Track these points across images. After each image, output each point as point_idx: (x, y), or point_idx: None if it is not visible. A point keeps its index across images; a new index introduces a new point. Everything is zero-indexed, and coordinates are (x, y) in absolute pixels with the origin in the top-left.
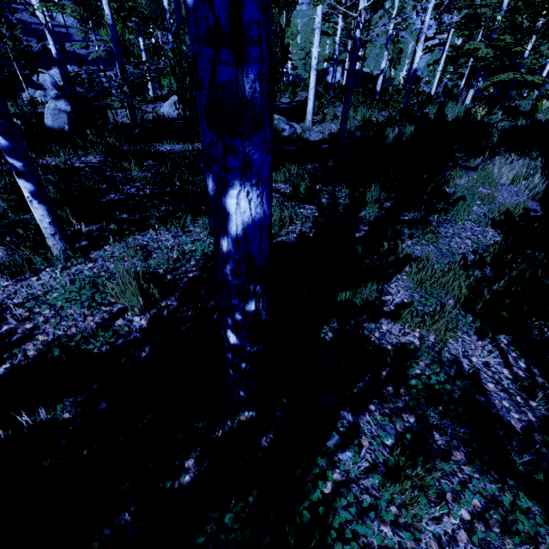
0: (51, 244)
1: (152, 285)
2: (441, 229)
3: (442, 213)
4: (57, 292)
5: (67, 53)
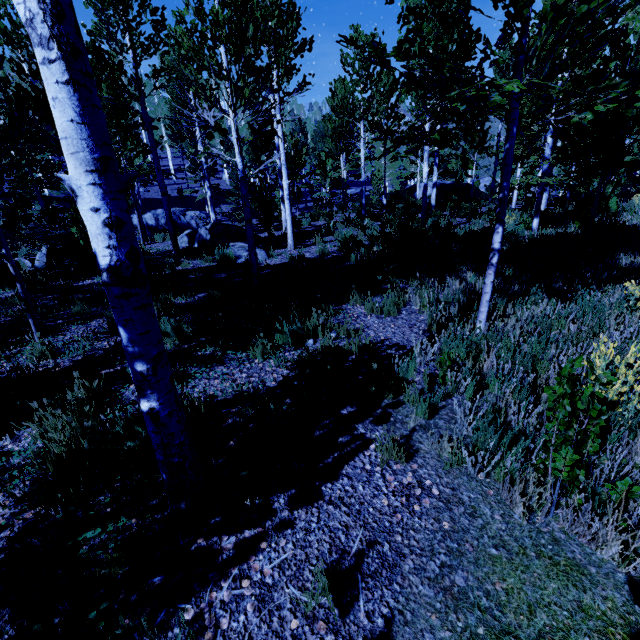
0: None
1: None
2: (204, 368)
3: (244, 348)
4: None
5: (184, 198)
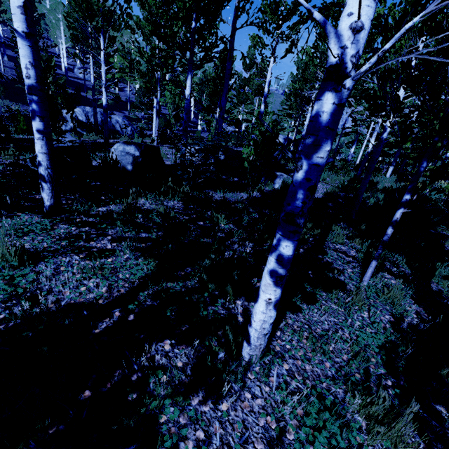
0: (256, 343)
1: (414, 424)
2: None
3: None
4: (305, 430)
5: (80, 96)
